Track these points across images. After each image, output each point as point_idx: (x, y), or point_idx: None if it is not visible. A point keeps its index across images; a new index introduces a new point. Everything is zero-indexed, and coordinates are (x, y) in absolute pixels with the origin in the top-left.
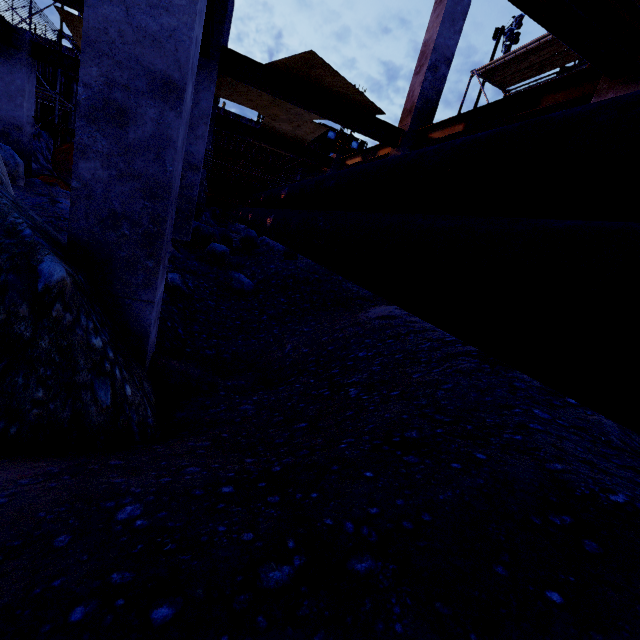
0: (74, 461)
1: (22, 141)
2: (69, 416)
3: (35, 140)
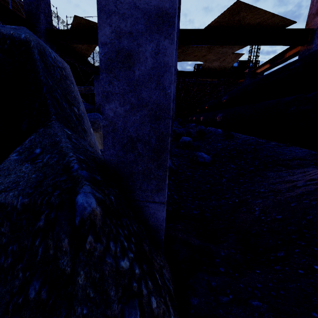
0: None
1: None
2: None
3: None
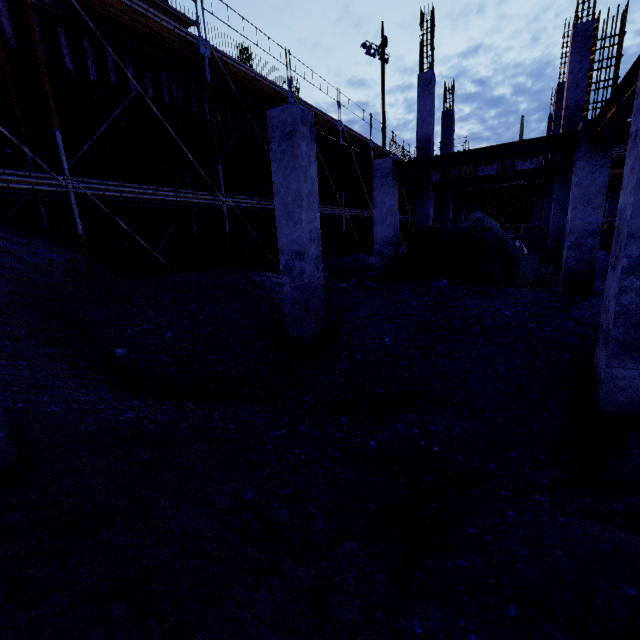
0: None
1: None
2: None
3: None
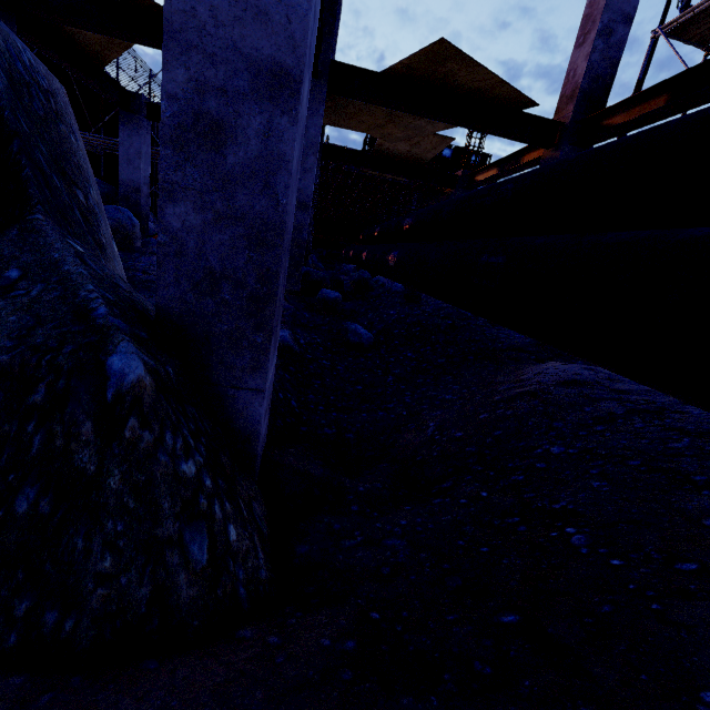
0: (146, 703)
1: (140, 202)
2: (148, 593)
3: (155, 201)
